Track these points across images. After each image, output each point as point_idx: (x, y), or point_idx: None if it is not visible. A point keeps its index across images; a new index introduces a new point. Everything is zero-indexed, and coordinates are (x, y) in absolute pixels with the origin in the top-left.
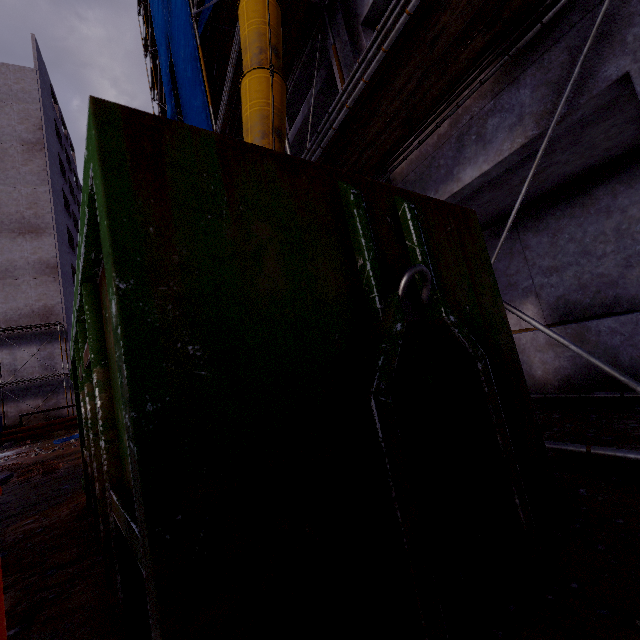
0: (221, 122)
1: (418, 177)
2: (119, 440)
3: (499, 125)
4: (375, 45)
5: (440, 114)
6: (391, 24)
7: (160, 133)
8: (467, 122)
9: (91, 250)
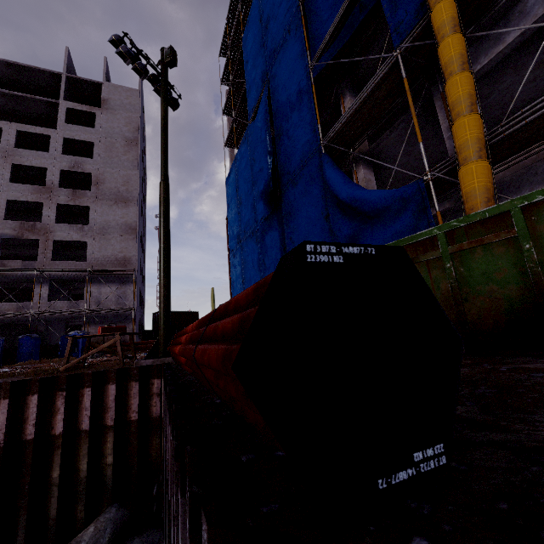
0: (332, 135)
1: (514, 180)
2: None
3: None
4: (542, 104)
5: None
6: None
7: None
8: None
9: None
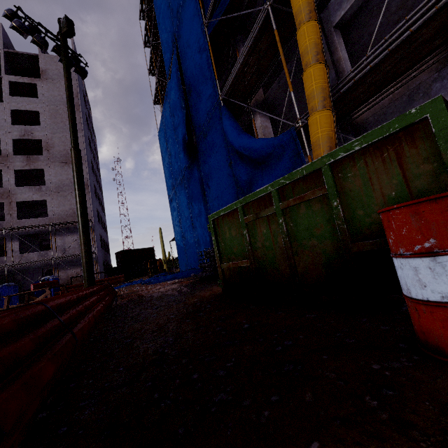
0: (227, 89)
1: (375, 119)
2: (351, 225)
3: (441, 87)
4: (382, 47)
5: (400, 82)
6: (396, 36)
7: (447, 104)
8: (416, 86)
9: (363, 147)
